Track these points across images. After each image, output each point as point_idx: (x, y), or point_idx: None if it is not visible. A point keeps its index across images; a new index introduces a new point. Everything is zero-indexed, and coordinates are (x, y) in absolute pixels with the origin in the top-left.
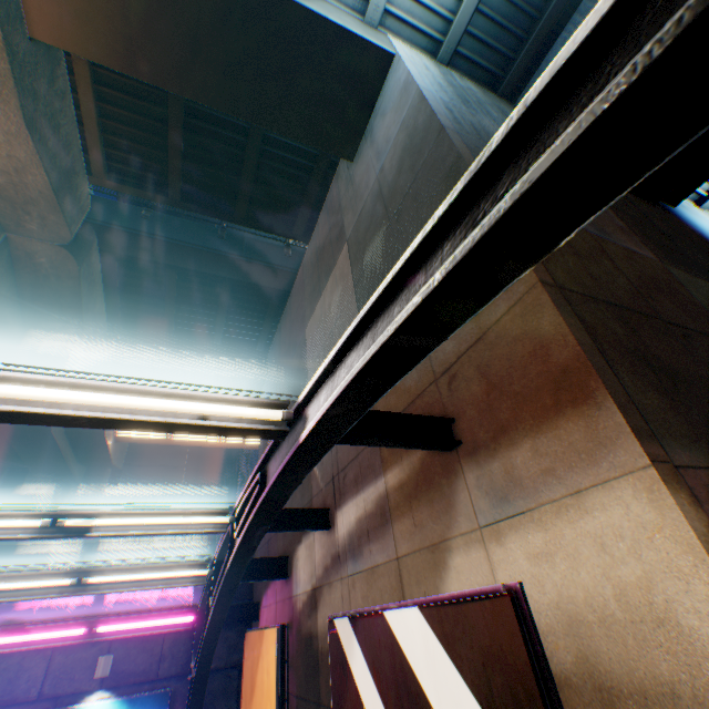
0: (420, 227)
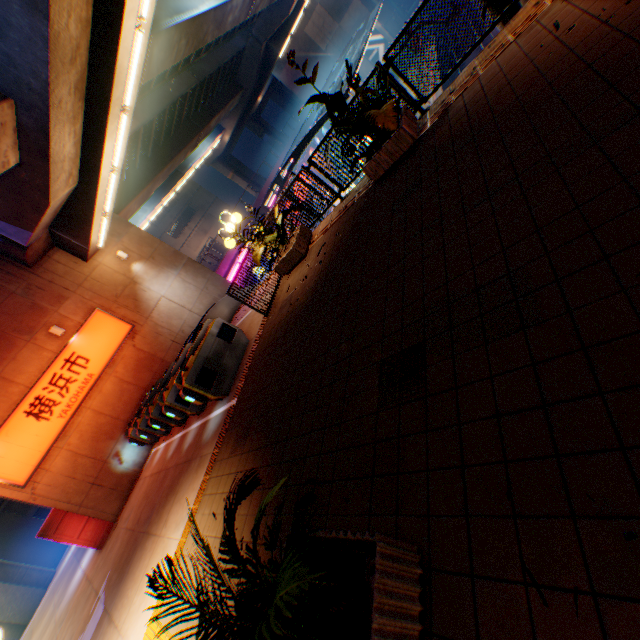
0: (346, 3)
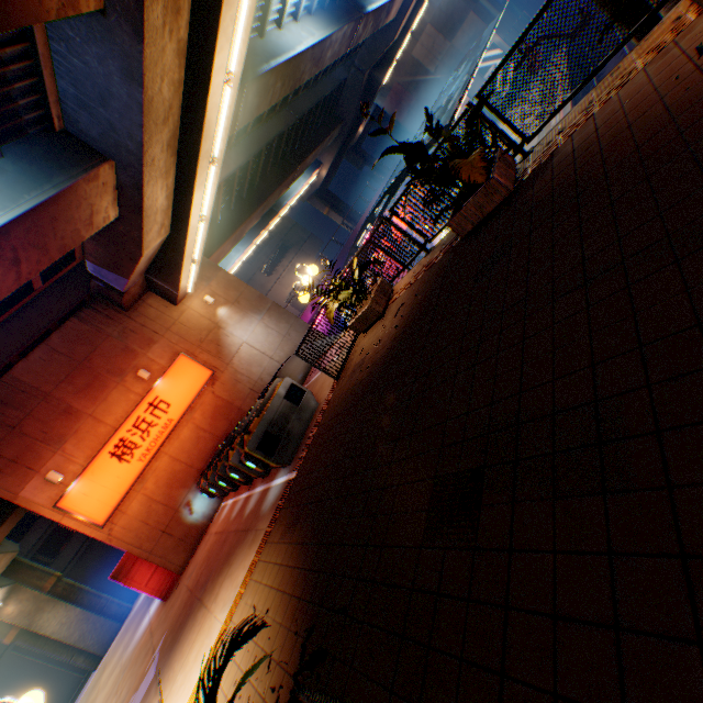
0: (459, 19)
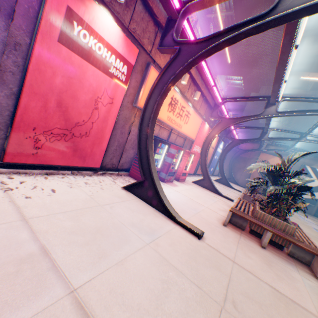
0: None
